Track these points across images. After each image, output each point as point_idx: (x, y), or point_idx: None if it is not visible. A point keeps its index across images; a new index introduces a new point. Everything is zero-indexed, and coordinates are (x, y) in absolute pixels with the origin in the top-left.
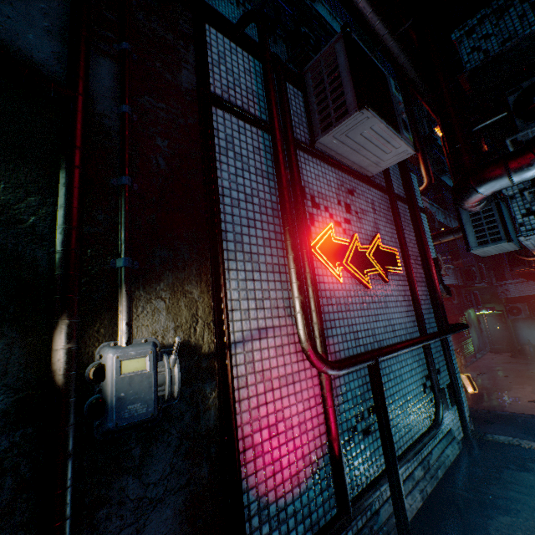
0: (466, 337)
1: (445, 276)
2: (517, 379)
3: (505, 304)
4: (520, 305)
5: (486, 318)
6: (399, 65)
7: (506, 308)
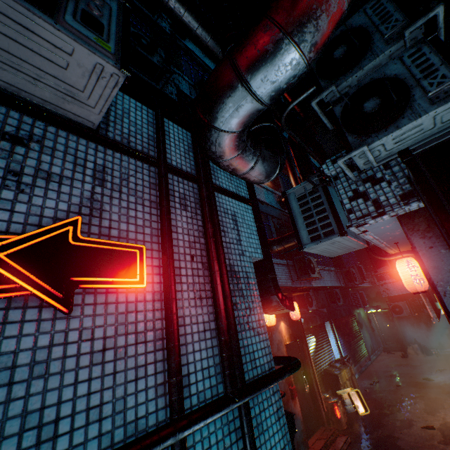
0: (358, 338)
1: (327, 278)
2: (408, 388)
3: (388, 303)
4: (401, 303)
5: (376, 317)
6: (181, 23)
7: (389, 307)
